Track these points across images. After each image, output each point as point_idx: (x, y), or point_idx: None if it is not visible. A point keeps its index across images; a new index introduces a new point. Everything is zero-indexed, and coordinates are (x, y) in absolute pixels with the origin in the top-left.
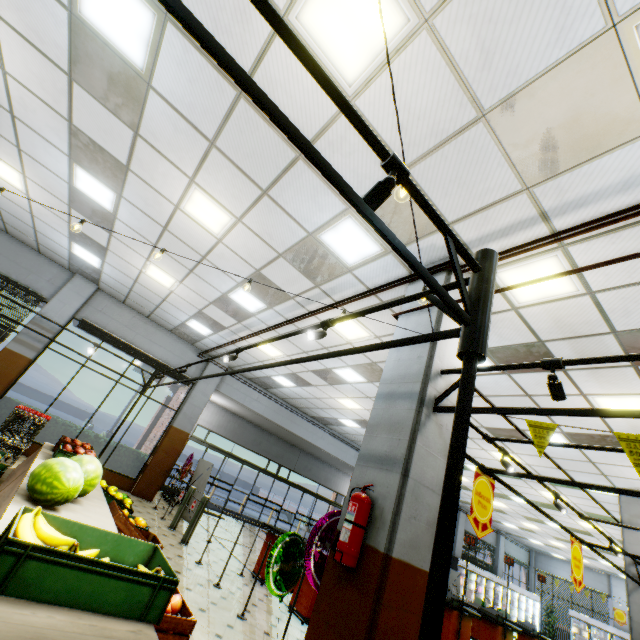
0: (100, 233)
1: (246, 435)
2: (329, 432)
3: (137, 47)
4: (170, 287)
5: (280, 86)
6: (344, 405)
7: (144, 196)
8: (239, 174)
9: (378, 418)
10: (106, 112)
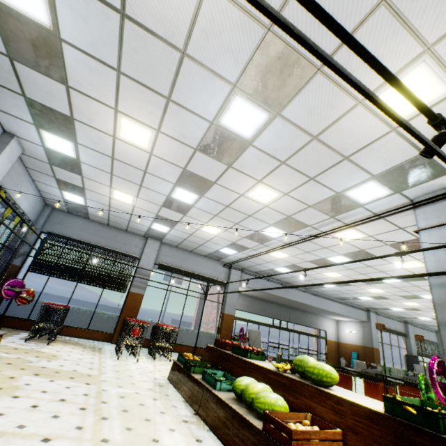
0: (177, 215)
1: (255, 306)
2: (310, 293)
3: (250, 130)
4: (216, 234)
5: (345, 130)
6: (327, 276)
7: (219, 194)
8: (296, 173)
9: (442, 299)
10: (212, 160)
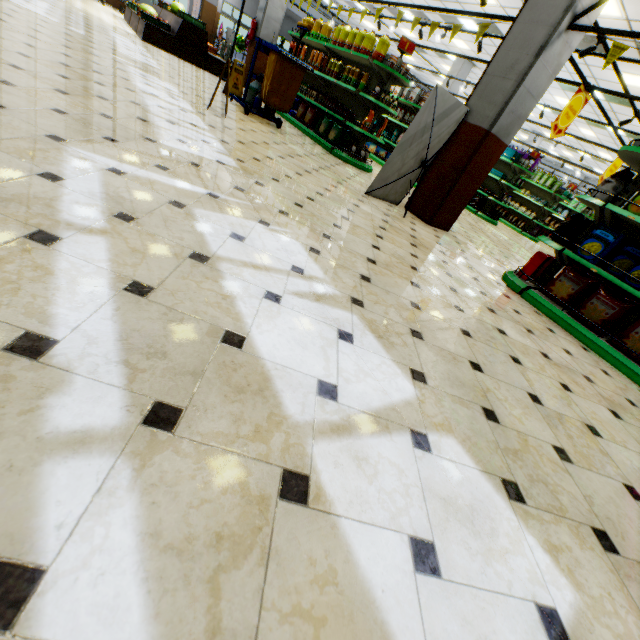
0: None
1: None
2: (322, 13)
3: None
4: None
5: None
6: None
7: None
8: None
9: None
10: None
